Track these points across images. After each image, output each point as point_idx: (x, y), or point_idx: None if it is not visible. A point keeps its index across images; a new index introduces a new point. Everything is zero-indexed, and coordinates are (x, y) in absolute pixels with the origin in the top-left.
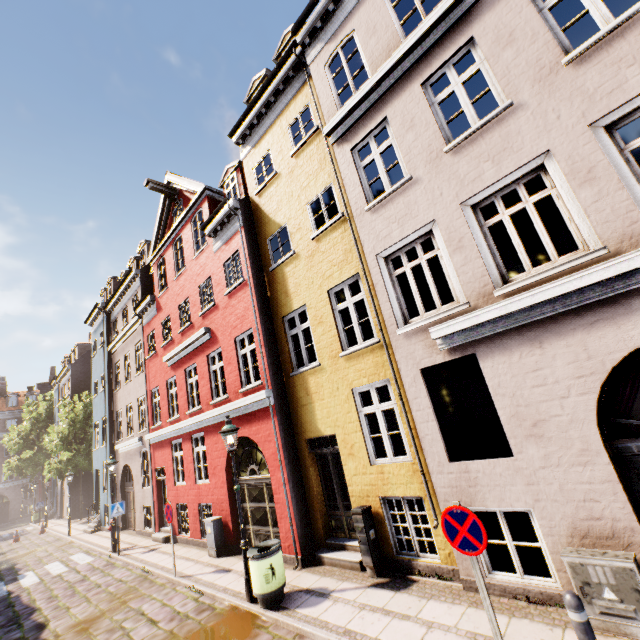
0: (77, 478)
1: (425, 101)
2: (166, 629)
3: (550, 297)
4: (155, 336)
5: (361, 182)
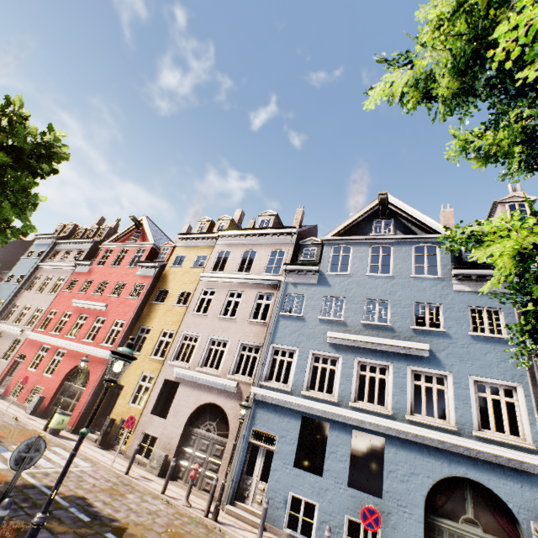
0: None
1: (226, 296)
2: (2, 423)
3: (202, 378)
4: (77, 283)
5: (198, 302)
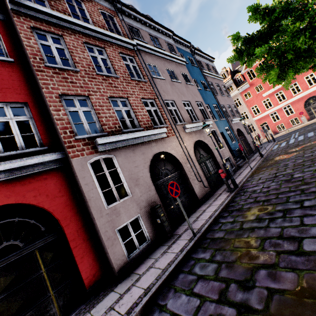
0: None
1: None
2: None
3: None
4: (250, 93)
5: None
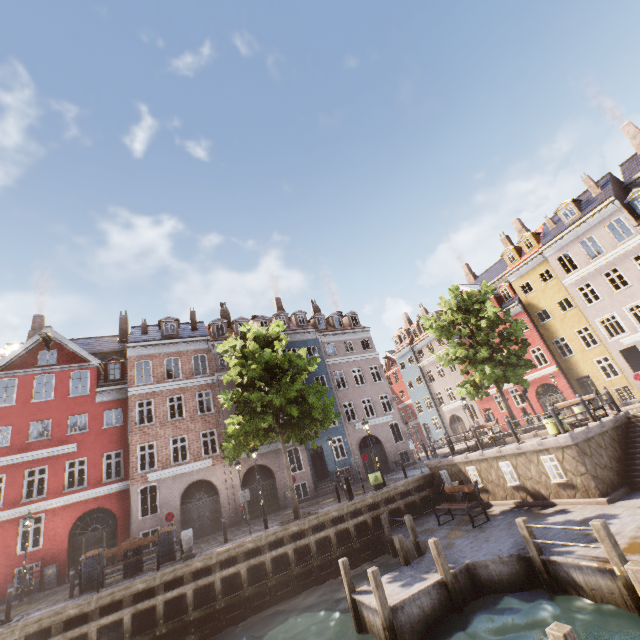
0: None
1: (603, 279)
2: None
3: None
4: None
5: (582, 298)
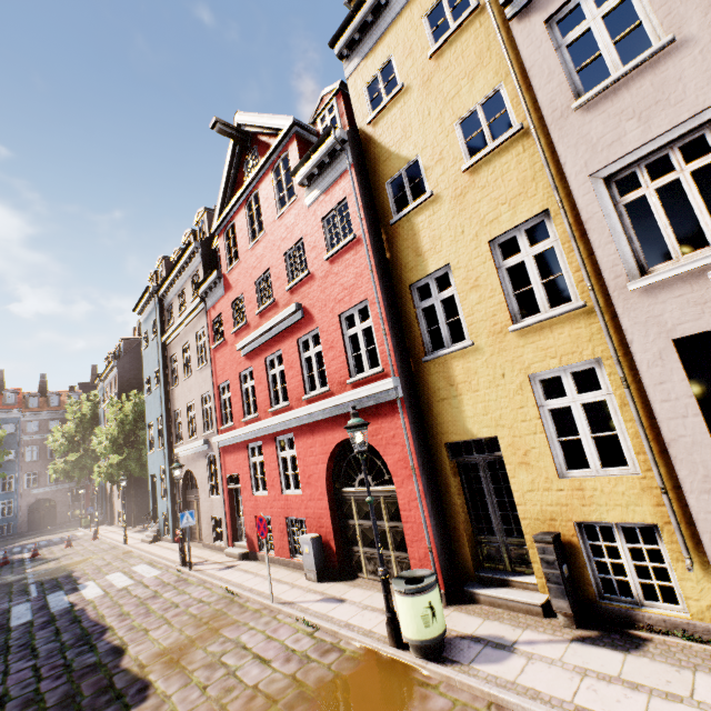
0: (128, 484)
1: None
2: (285, 673)
3: None
4: (223, 321)
5: (562, 69)
